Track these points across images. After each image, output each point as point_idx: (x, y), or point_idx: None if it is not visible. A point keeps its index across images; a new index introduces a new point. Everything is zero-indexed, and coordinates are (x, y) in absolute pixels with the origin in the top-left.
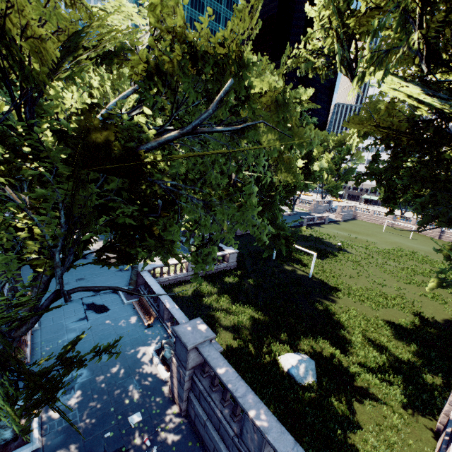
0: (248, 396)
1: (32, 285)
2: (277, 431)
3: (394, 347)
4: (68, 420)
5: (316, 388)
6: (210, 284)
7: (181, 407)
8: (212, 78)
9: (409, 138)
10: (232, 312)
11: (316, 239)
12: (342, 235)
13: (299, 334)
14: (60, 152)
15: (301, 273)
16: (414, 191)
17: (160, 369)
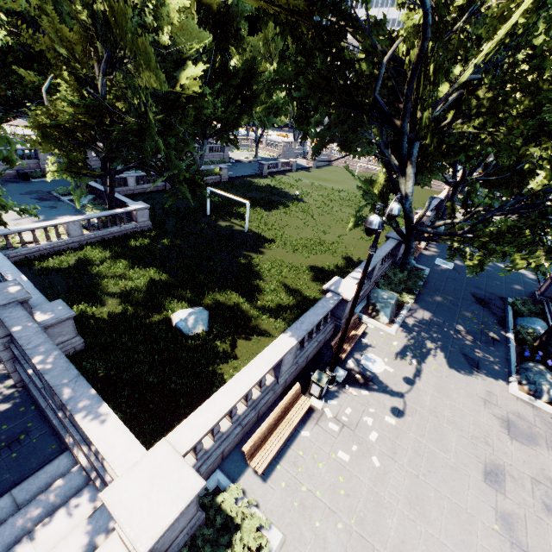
0: (42, 346)
1: None
2: (61, 369)
3: (307, 289)
4: None
5: (203, 336)
6: (105, 251)
7: (13, 380)
8: None
9: (310, 26)
10: (127, 278)
11: (273, 190)
12: (307, 184)
13: (206, 290)
14: None
15: (238, 228)
16: (324, 108)
17: None
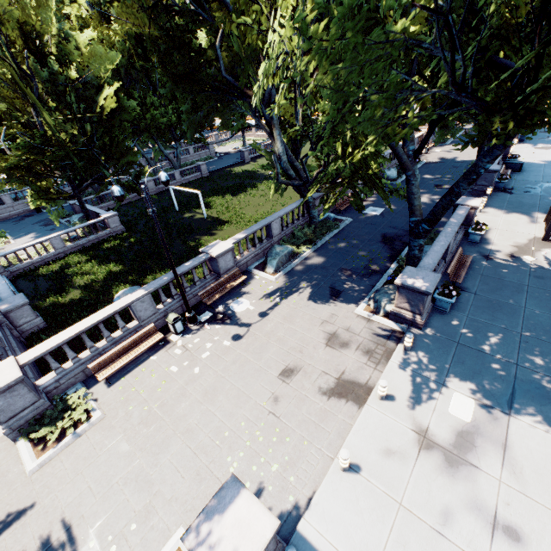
0: None
1: None
2: None
3: None
4: None
5: None
6: (82, 256)
7: None
8: None
9: (159, 31)
10: (92, 273)
11: (249, 174)
12: None
13: (149, 272)
14: None
15: (199, 217)
16: None
17: None
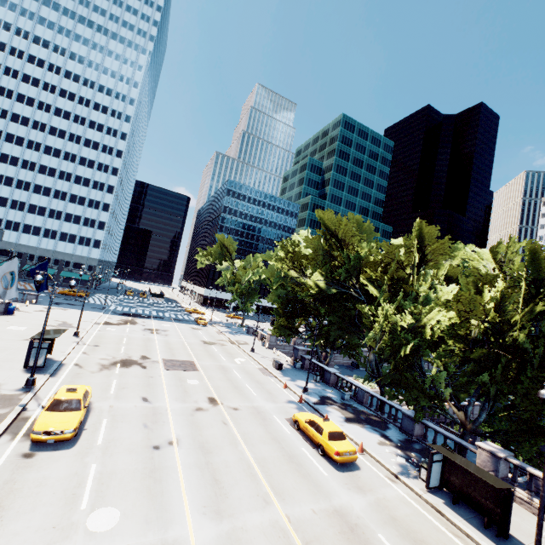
0: None
1: (477, 392)
2: None
3: None
4: (539, 459)
5: None
6: None
7: None
8: (544, 298)
9: None
10: None
11: None
12: None
13: None
14: (542, 339)
15: None
16: None
17: (509, 474)
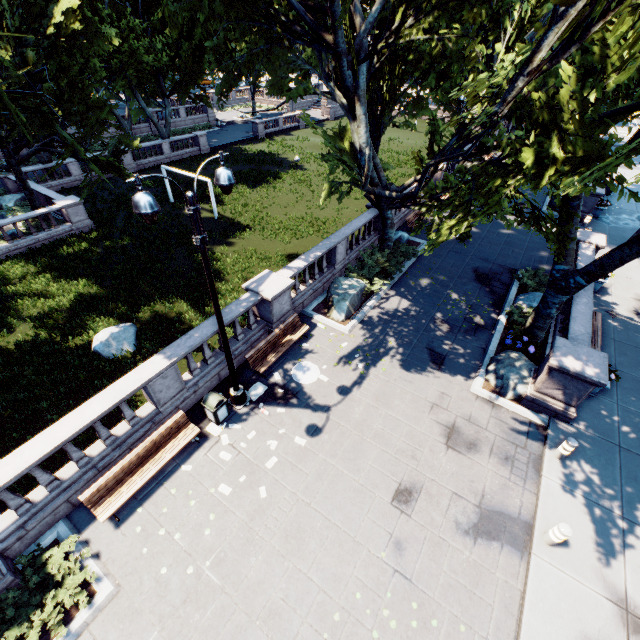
0: None
1: None
2: None
3: None
4: None
5: (126, 357)
6: (29, 264)
7: None
8: None
9: None
10: (49, 296)
11: (267, 157)
12: (316, 143)
13: (144, 300)
14: None
15: (206, 215)
16: None
17: None
